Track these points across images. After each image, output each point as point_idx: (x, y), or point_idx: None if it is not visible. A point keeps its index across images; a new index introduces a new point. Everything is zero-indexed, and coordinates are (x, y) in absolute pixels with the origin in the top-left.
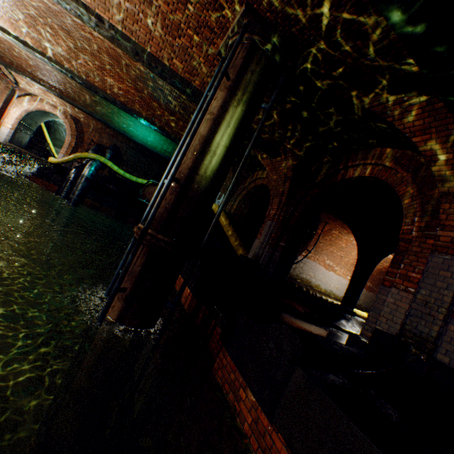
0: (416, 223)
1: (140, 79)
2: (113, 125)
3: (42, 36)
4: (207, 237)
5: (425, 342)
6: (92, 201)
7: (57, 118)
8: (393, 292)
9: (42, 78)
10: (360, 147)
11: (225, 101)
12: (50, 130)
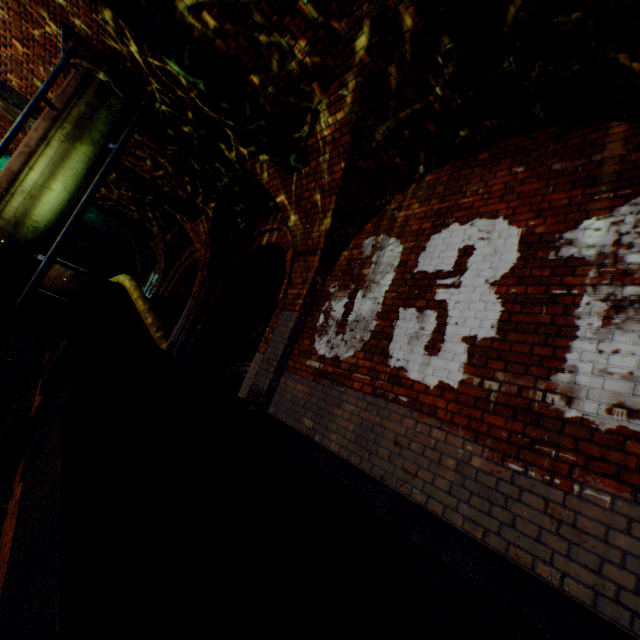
0: (285, 286)
1: None
2: None
3: None
4: (22, 300)
5: (259, 397)
6: None
7: None
8: (256, 357)
9: None
10: (271, 211)
11: (48, 133)
12: None
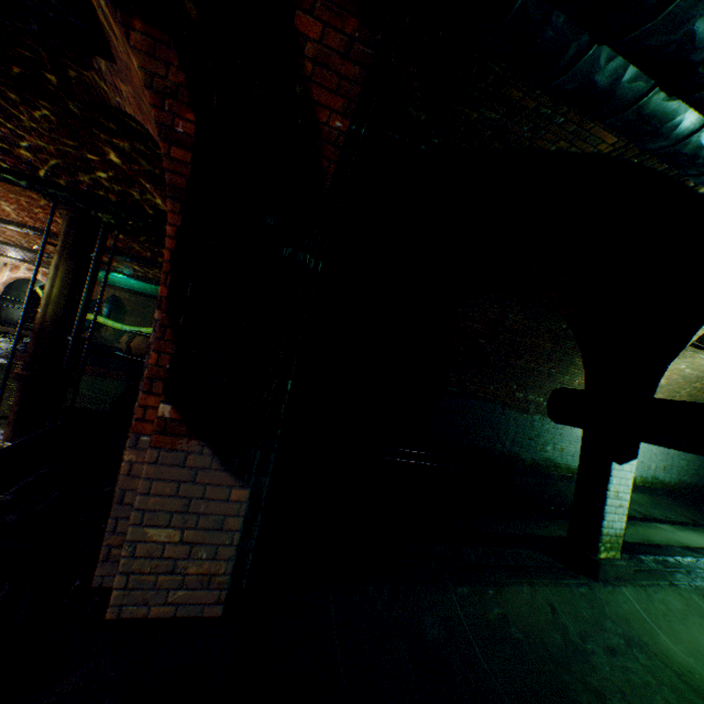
0: None
1: None
2: None
3: None
4: (65, 366)
5: None
6: (95, 367)
7: None
8: None
9: None
10: None
11: (56, 262)
12: None
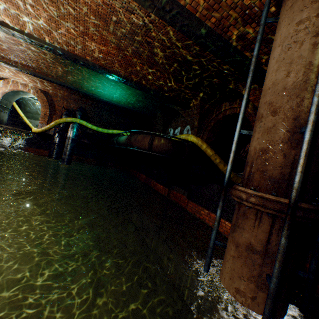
0: None
1: (126, 35)
2: (82, 90)
3: (19, 10)
4: None
5: None
6: (76, 156)
7: (25, 95)
8: None
9: (15, 60)
10: None
11: None
12: (20, 106)
